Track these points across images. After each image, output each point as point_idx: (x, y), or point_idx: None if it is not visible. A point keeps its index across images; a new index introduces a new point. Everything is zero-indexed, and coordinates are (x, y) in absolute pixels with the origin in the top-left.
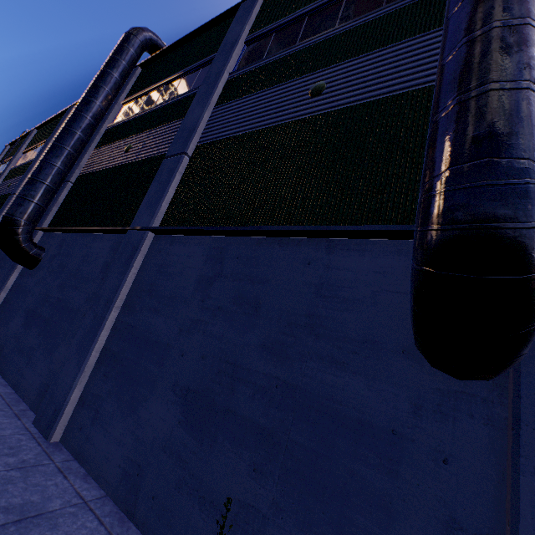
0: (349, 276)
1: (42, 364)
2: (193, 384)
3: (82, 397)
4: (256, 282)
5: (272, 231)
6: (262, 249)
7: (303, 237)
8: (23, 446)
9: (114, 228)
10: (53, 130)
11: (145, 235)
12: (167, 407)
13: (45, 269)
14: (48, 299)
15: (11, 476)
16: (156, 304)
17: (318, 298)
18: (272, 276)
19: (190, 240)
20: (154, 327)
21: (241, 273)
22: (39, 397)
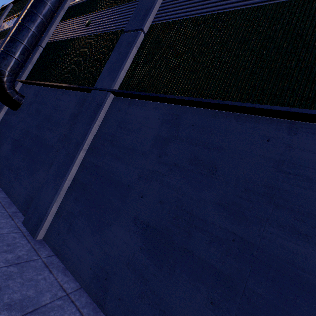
0: (313, 158)
1: (26, 181)
2: (152, 221)
3: (58, 211)
4: (211, 148)
5: (233, 106)
6: (217, 121)
7: (261, 116)
8: (17, 244)
9: (80, 87)
10: (26, 5)
11: (107, 95)
12: (129, 234)
13: (25, 111)
14: (29, 134)
15: (10, 271)
16: (117, 152)
17: (278, 172)
18: (228, 145)
19: (146, 104)
20: (116, 170)
21: (196, 139)
22: (26, 204)
